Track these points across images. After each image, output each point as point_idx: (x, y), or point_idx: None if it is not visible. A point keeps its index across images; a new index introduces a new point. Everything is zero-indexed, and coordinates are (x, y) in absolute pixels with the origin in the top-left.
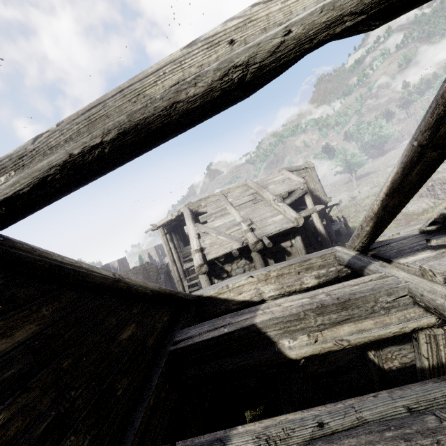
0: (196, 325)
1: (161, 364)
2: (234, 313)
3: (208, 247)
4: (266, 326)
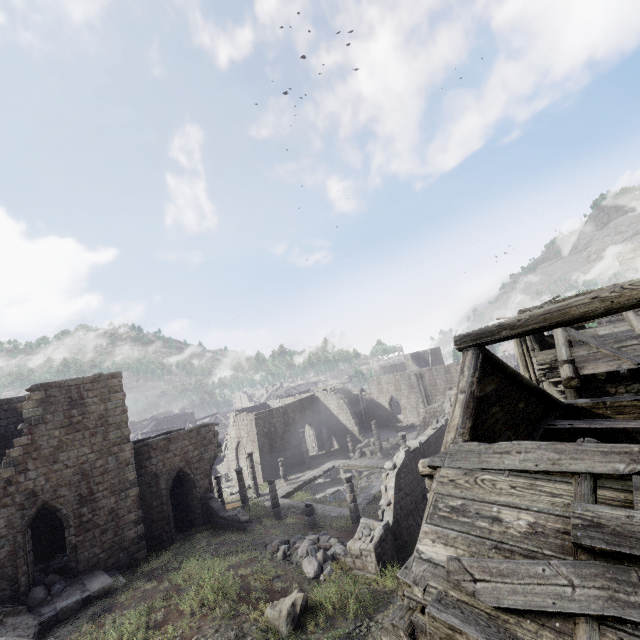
0: (567, 420)
1: (540, 432)
2: (606, 420)
3: (583, 360)
4: (636, 432)
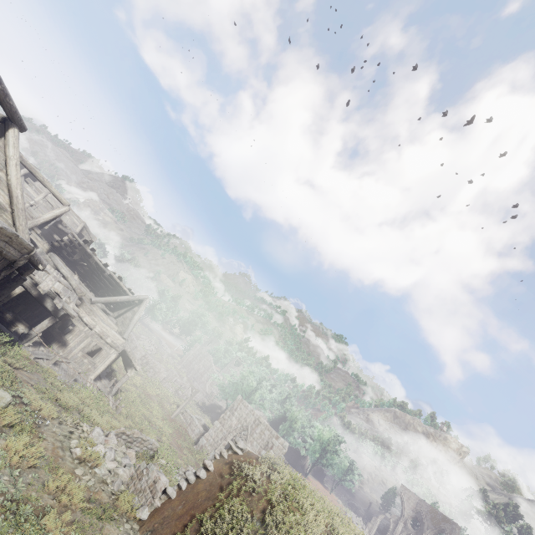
0: None
1: None
2: None
3: None
4: None
